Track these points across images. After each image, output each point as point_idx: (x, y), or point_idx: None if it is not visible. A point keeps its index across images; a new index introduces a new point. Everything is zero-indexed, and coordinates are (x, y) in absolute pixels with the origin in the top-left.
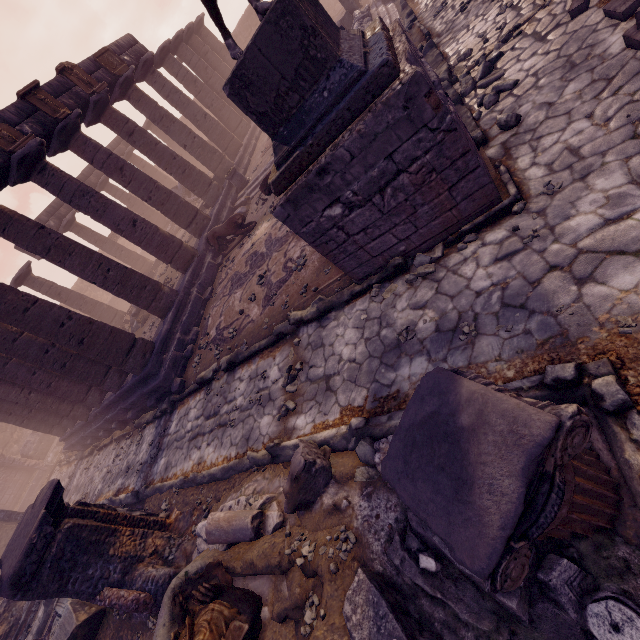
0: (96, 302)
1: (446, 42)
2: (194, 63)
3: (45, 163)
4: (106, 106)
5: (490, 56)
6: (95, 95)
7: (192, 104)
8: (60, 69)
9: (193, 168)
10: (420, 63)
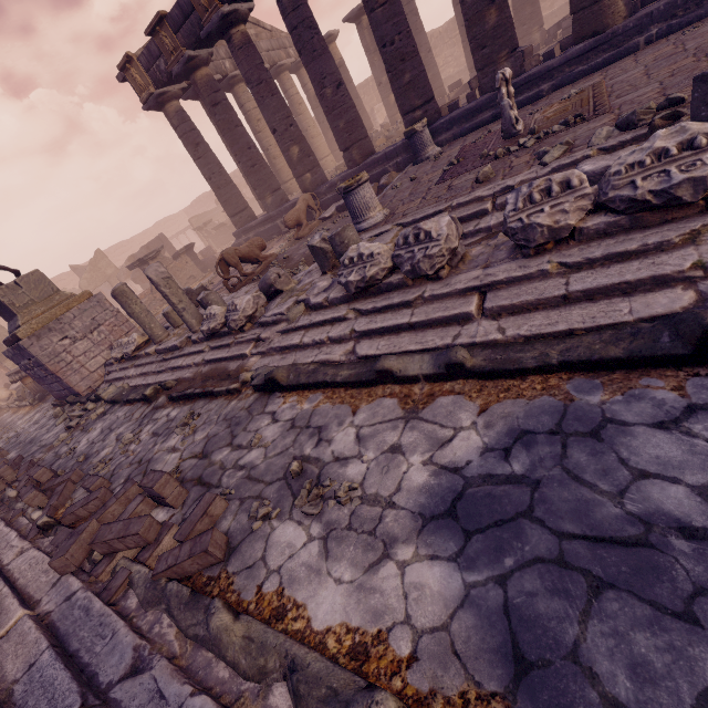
0: (426, 64)
1: (135, 410)
2: None
3: (230, 35)
4: None
5: (71, 422)
6: None
7: None
8: None
9: (399, 75)
10: (16, 356)
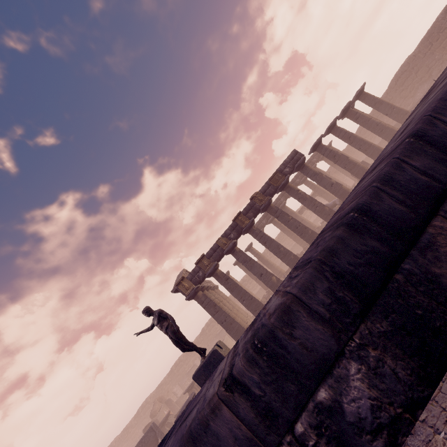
0: (272, 264)
1: None
2: (341, 136)
3: (234, 249)
4: (268, 206)
5: None
6: (263, 205)
7: (323, 180)
8: (250, 199)
9: (307, 232)
10: None
